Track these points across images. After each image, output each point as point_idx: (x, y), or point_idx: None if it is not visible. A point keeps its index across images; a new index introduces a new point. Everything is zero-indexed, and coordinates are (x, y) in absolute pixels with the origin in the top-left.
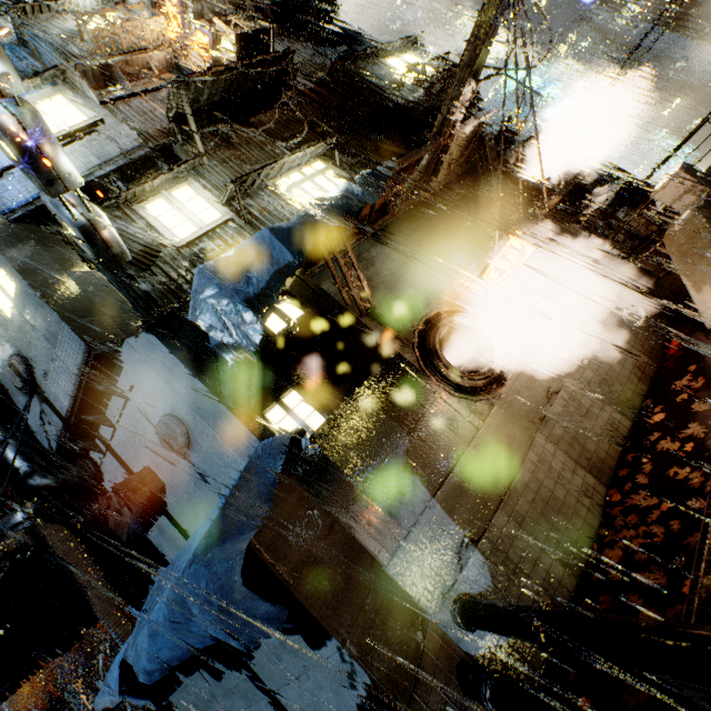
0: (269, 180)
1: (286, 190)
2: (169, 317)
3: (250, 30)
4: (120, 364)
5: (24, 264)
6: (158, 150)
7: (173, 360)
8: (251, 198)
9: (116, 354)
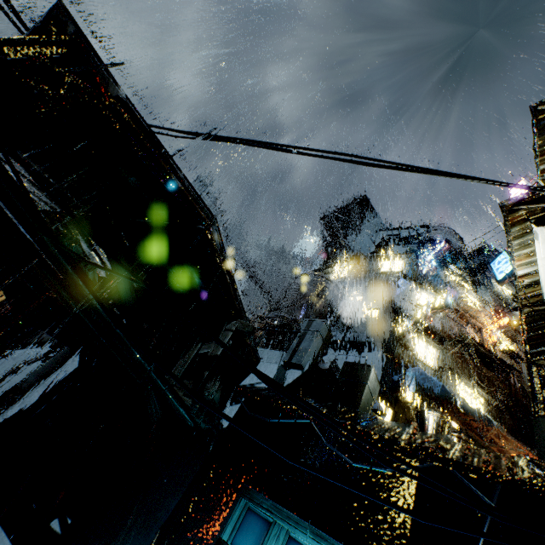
0: (458, 379)
1: (459, 387)
2: (393, 361)
3: (516, 352)
4: (370, 351)
5: (384, 316)
6: (441, 336)
7: (382, 367)
8: (447, 375)
9: (373, 349)
